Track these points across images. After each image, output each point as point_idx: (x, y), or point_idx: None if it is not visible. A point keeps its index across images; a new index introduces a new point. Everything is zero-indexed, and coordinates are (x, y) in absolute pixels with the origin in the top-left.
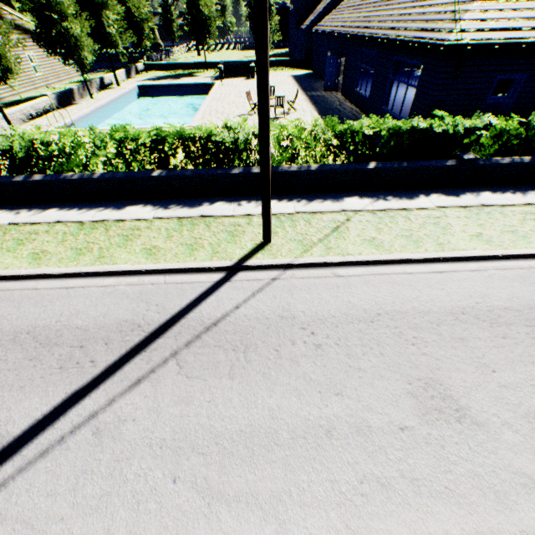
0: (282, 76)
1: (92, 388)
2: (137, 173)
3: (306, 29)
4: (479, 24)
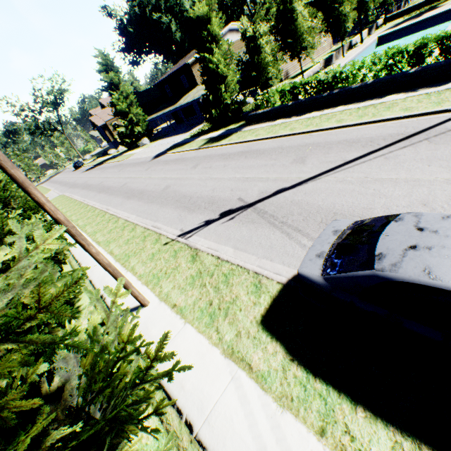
0: None
1: (379, 150)
2: (397, 74)
3: None
4: None
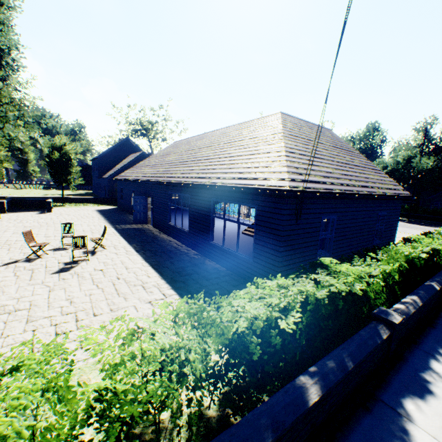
0: (86, 210)
1: None
2: None
3: (108, 178)
4: (300, 176)
